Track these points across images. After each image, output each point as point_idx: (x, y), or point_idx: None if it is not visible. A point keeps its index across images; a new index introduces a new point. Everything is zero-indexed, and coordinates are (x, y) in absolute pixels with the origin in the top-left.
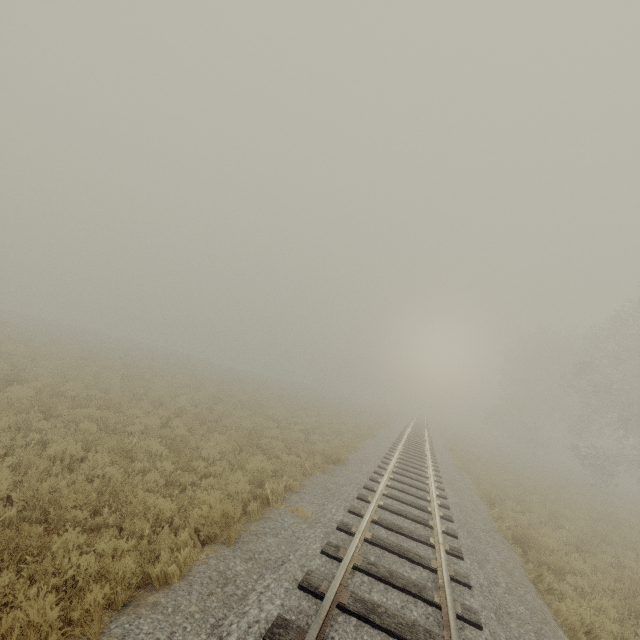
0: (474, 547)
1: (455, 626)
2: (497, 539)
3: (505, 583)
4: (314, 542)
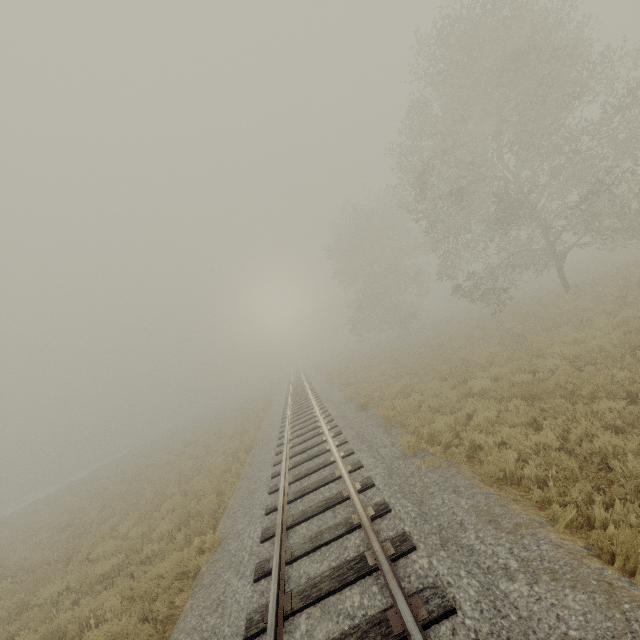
0: None
1: None
2: None
3: None
4: None
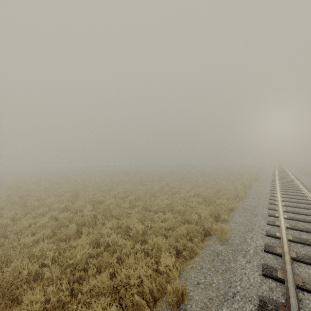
0: None
1: (305, 189)
2: None
3: None
4: (267, 188)
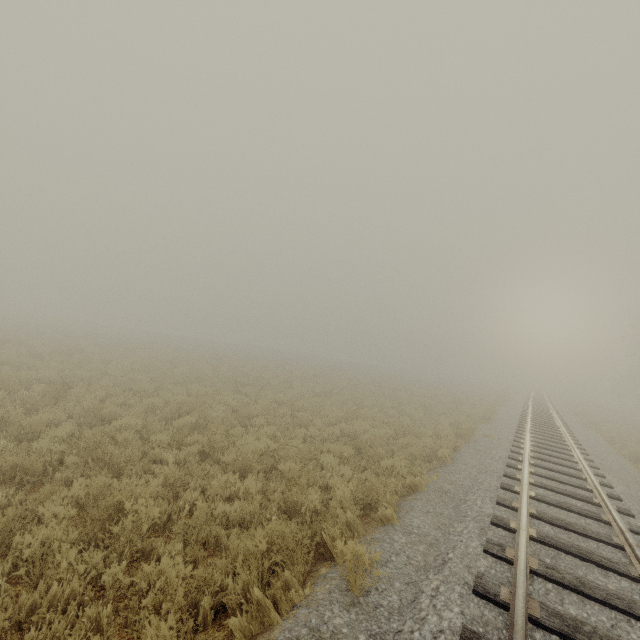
0: (597, 455)
1: (584, 462)
2: (615, 456)
3: (617, 466)
4: (505, 443)
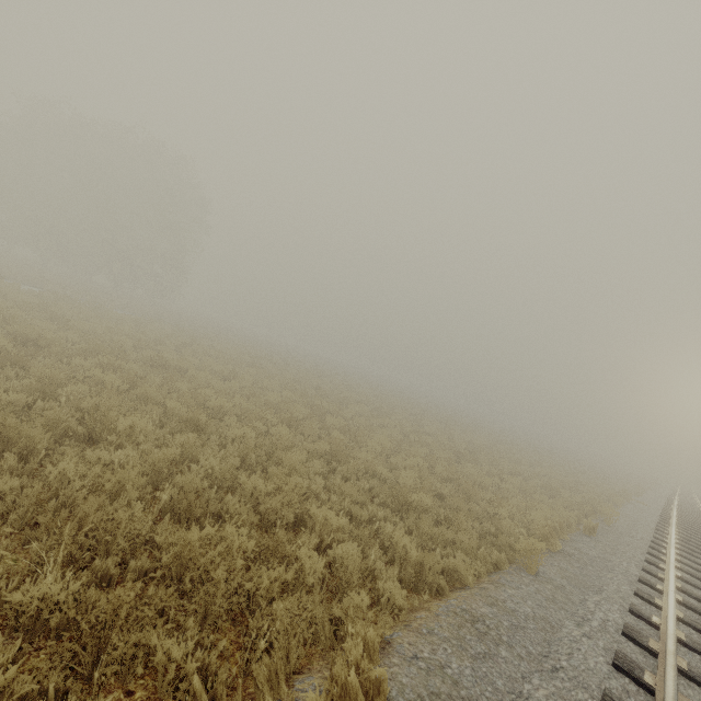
0: None
1: None
2: None
3: None
4: (656, 509)
